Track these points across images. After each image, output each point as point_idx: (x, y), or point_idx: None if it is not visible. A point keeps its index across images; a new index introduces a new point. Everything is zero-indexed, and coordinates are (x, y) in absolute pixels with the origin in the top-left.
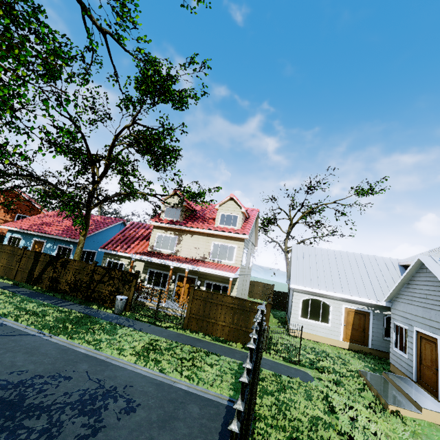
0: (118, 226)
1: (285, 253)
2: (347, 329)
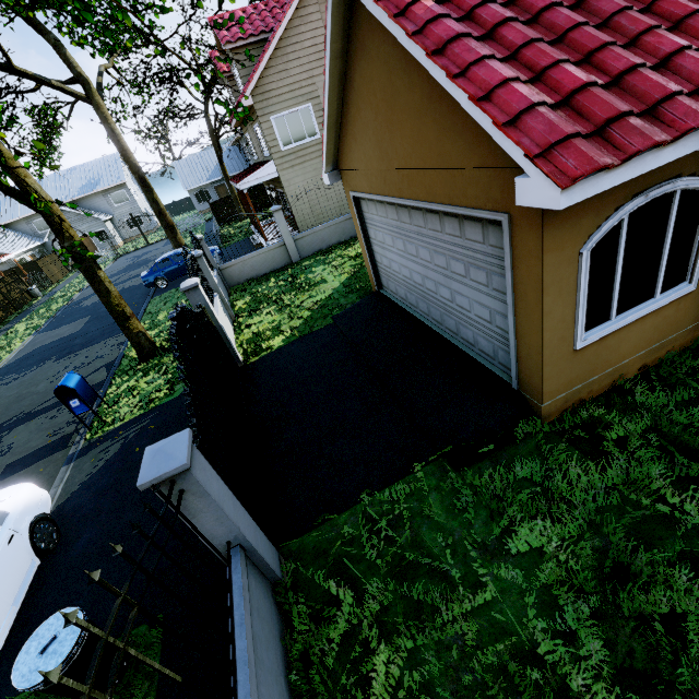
0: None
1: None
2: None
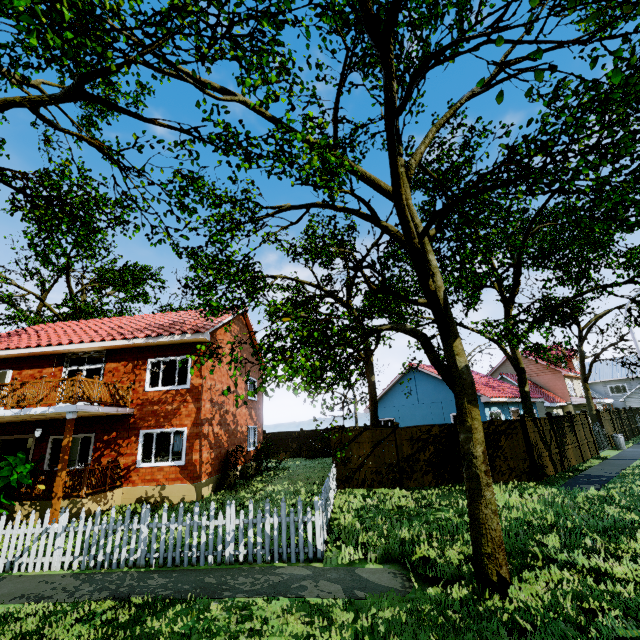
0: None
1: None
2: None
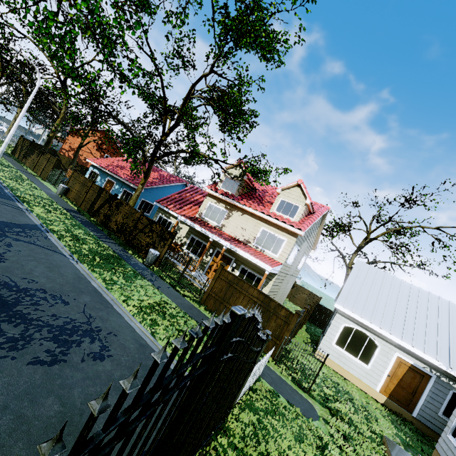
0: (180, 187)
1: (347, 268)
2: (390, 382)
